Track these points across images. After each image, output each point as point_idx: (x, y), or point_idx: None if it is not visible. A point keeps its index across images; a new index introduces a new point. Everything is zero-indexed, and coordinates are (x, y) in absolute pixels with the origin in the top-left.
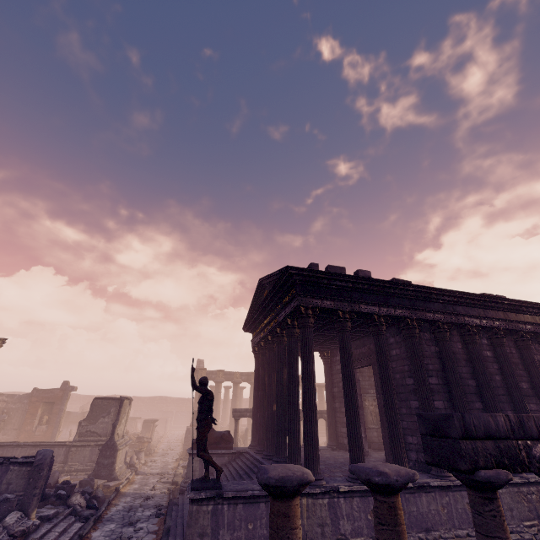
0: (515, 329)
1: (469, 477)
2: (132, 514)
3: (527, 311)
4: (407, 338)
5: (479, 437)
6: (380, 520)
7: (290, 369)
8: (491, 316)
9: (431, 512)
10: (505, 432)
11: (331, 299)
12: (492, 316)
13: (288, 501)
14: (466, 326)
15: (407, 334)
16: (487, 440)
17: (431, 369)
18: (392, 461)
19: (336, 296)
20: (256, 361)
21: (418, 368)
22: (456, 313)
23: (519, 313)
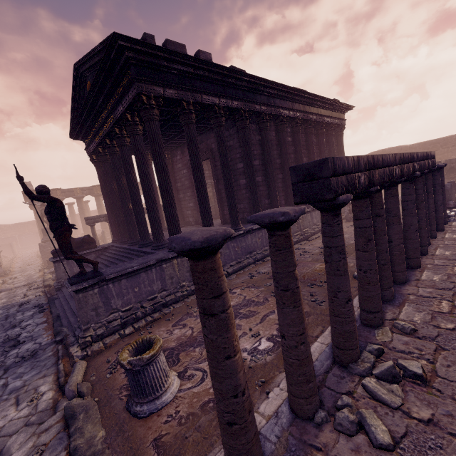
0: (307, 119)
1: (330, 204)
2: (12, 320)
3: (316, 105)
4: (241, 129)
5: (340, 174)
6: (278, 248)
7: (141, 168)
8: (296, 109)
9: (253, 243)
10: (351, 169)
11: (173, 88)
12: (296, 109)
13: (213, 257)
14: (280, 117)
15: (241, 125)
16: (343, 176)
17: (255, 154)
18: (231, 221)
19: (178, 84)
20: (98, 170)
21: (248, 153)
22: (275, 105)
23: (311, 106)
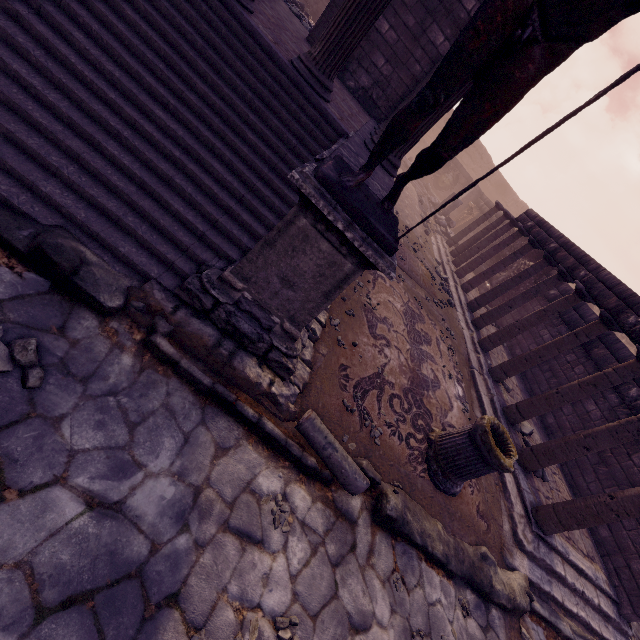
0: None
1: None
2: None
3: None
4: None
5: None
6: None
7: None
8: None
9: None
10: None
11: None
12: None
13: None
14: None
15: None
16: None
17: None
18: None
19: None
20: None
21: None
22: None
23: None
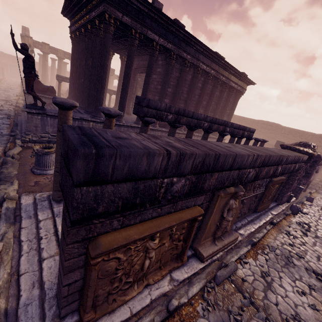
0: (218, 77)
1: (142, 119)
2: None
3: (228, 71)
4: (167, 64)
5: (152, 108)
6: (105, 124)
7: (94, 60)
8: (212, 67)
9: None
10: (162, 109)
11: (129, 17)
12: (213, 67)
13: (66, 111)
14: (198, 68)
15: (168, 62)
16: (154, 110)
17: (171, 84)
18: (137, 117)
19: (134, 16)
20: (73, 46)
21: (165, 82)
22: (198, 59)
23: (225, 70)
